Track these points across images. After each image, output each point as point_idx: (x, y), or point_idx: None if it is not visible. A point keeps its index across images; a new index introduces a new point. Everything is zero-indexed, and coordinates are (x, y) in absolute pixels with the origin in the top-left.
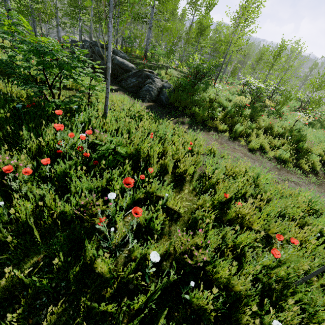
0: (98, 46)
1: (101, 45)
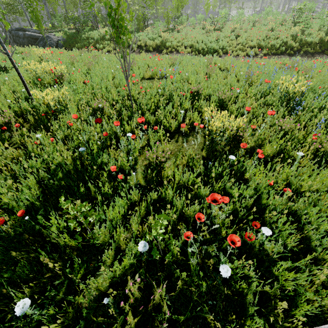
0: (14, 31)
1: (16, 29)
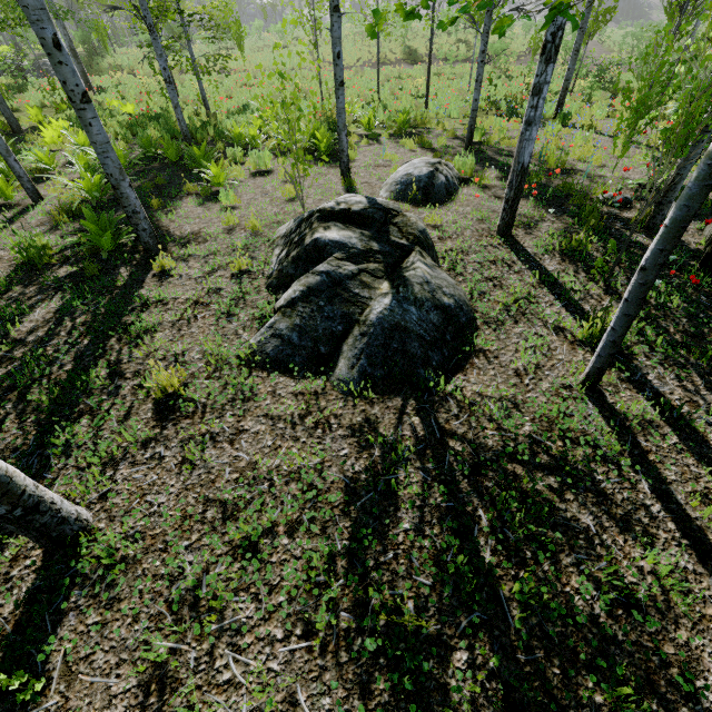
0: None
1: None
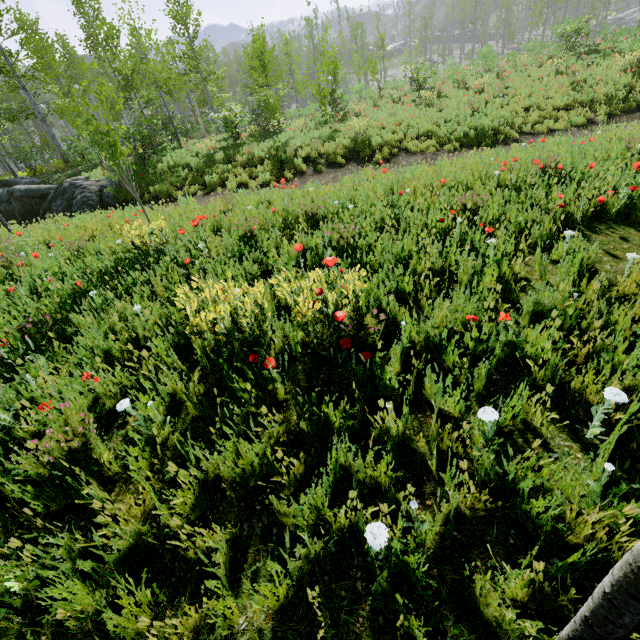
0: None
1: None
